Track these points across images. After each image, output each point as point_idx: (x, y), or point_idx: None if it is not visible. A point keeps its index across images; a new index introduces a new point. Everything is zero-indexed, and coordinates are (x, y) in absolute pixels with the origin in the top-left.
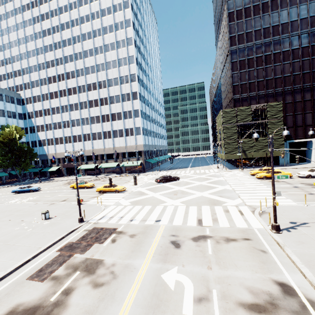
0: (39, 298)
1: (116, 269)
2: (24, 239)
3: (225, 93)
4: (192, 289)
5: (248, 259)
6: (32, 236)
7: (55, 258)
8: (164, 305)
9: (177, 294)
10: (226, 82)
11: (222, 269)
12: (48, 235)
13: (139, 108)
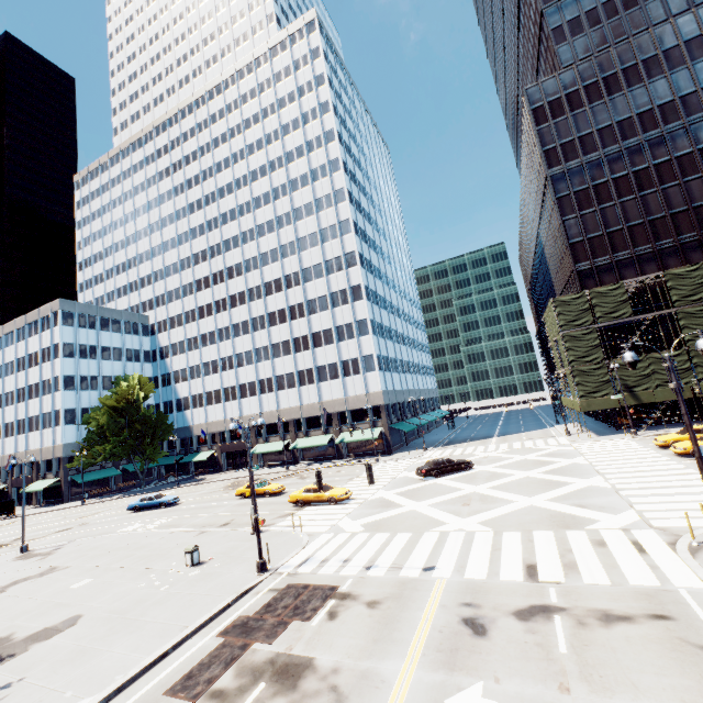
0: None
1: (343, 682)
2: (155, 608)
3: (556, 262)
4: None
5: (667, 669)
6: (170, 602)
7: (215, 651)
8: None
9: None
10: (554, 239)
11: (597, 694)
12: (200, 600)
13: (367, 316)
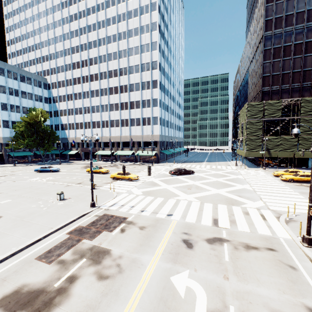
0: (43, 281)
1: (123, 263)
2: (38, 217)
3: (252, 85)
4: (205, 300)
5: (273, 274)
6: (46, 215)
7: (64, 241)
8: None
9: (187, 304)
10: (255, 73)
11: (241, 282)
12: (61, 216)
13: (158, 97)
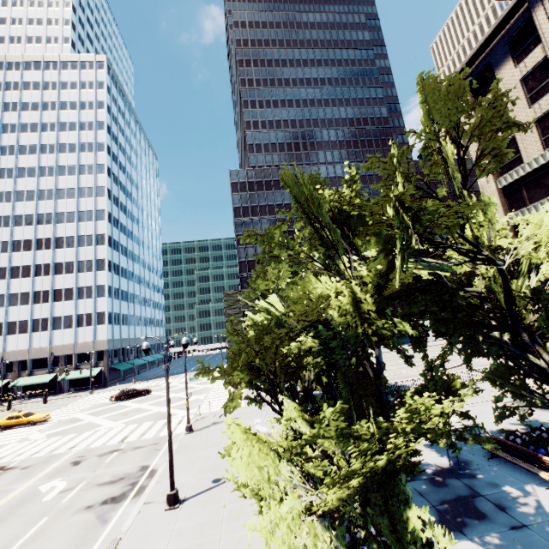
0: None
1: None
2: None
3: None
4: (63, 487)
5: (138, 457)
6: None
7: None
8: (28, 501)
9: (46, 493)
10: None
11: (105, 469)
12: None
13: (106, 283)
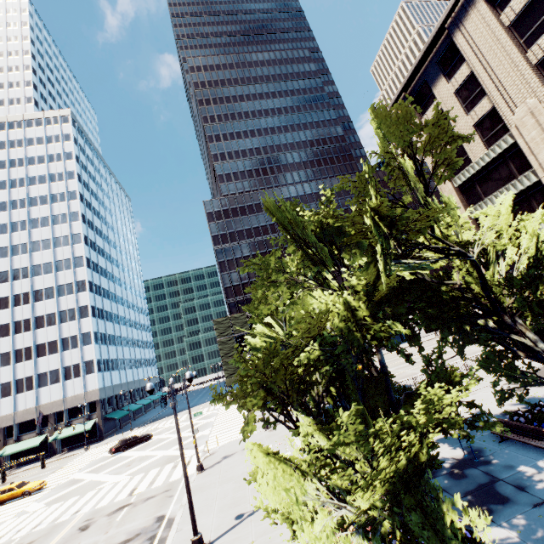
0: None
1: None
2: None
3: None
4: None
5: (151, 509)
6: None
7: None
8: None
9: None
10: None
11: (118, 528)
12: None
13: (92, 330)
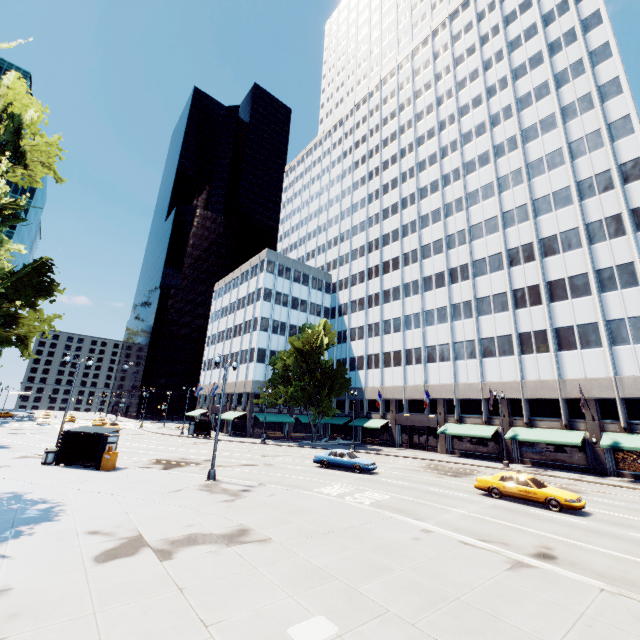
0: None
1: None
2: None
3: None
4: None
5: None
6: None
7: None
8: None
9: None
10: None
11: None
12: None
13: None
